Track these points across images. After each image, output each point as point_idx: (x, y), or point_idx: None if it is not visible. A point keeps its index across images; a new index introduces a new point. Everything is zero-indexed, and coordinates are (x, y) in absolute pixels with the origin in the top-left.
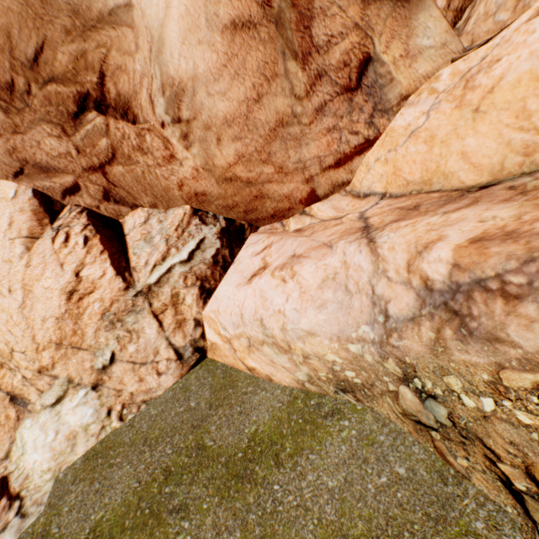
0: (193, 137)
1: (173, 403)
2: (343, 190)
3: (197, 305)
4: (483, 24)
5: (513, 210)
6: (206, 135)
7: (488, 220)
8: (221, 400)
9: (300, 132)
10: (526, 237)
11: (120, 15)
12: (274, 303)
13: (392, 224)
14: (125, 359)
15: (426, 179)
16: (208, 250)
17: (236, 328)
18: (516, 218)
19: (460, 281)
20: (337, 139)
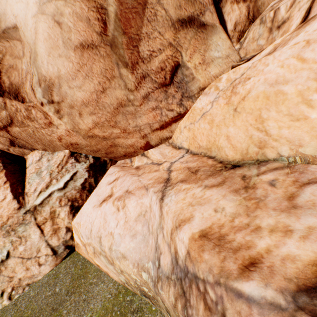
0: (63, 112)
1: (45, 287)
2: (167, 142)
3: (68, 217)
4: (252, 44)
5: (234, 206)
6: (71, 111)
7: (219, 210)
8: (75, 288)
9: (134, 110)
10: (226, 249)
11: (10, 33)
12: (110, 226)
13: (179, 184)
14: (17, 255)
15: (209, 147)
16: (79, 180)
17: (87, 239)
18: (232, 219)
19: (188, 268)
20: (159, 113)
